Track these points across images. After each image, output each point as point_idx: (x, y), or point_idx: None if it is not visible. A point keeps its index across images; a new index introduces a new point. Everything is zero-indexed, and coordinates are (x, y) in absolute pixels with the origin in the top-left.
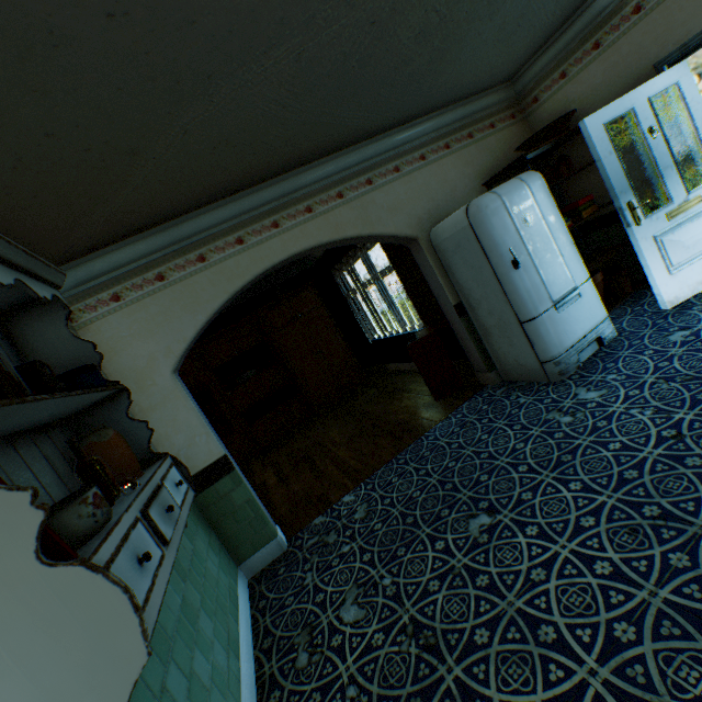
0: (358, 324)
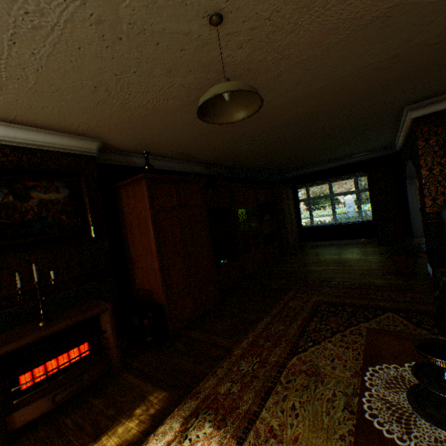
0: (299, 216)
